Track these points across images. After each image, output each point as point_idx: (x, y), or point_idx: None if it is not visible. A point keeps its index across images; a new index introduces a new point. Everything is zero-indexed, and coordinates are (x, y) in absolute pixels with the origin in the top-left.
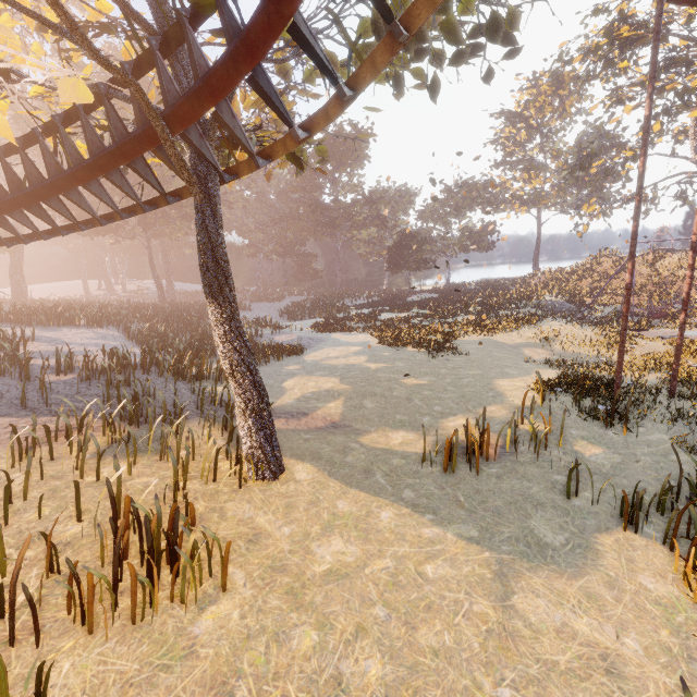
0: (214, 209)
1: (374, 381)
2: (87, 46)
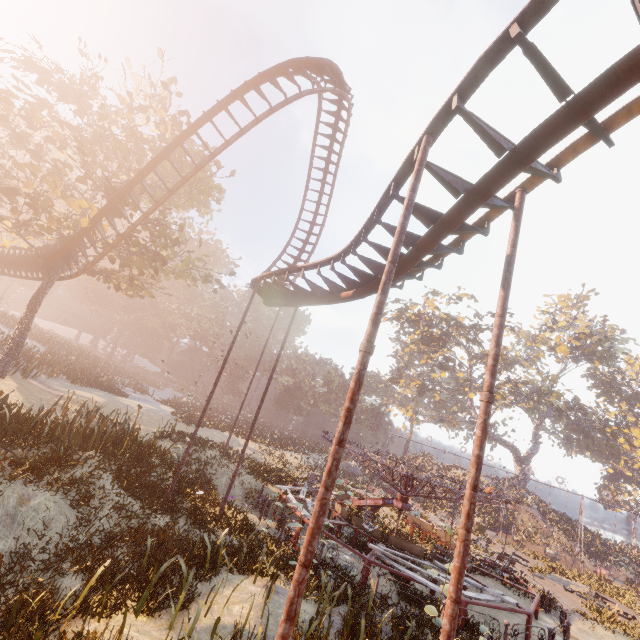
0: (49, 283)
1: (119, 407)
2: (25, 240)
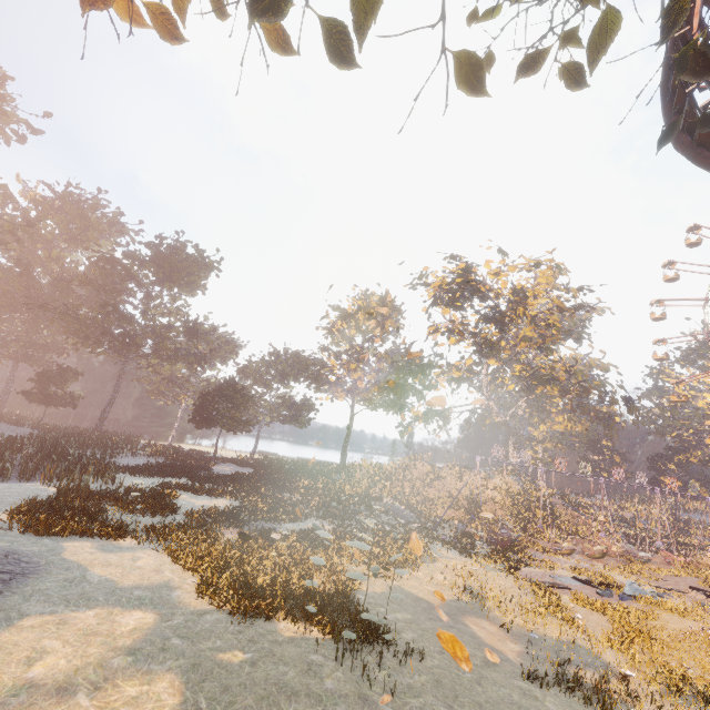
0: None
1: None
2: None
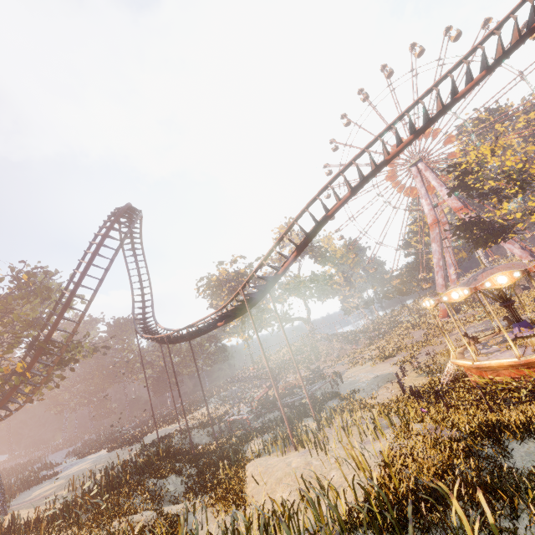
0: None
1: (81, 473)
2: None
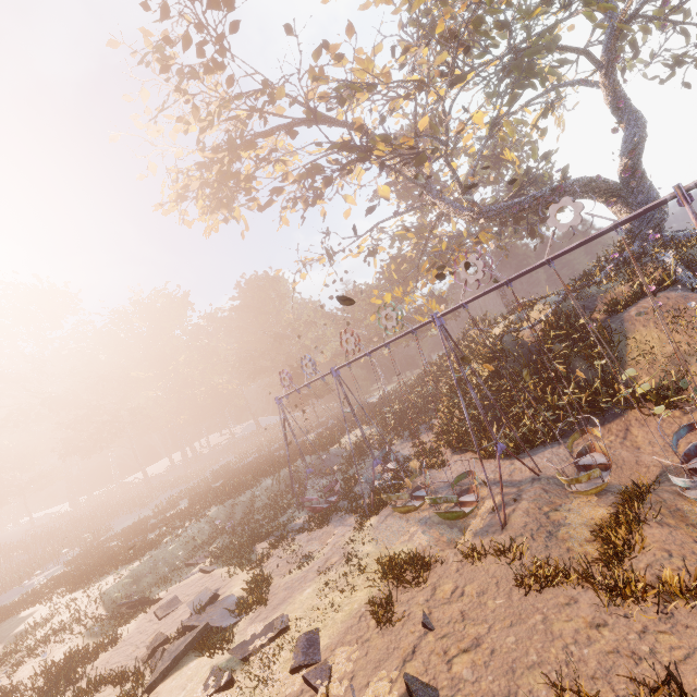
0: None
1: None
2: None
